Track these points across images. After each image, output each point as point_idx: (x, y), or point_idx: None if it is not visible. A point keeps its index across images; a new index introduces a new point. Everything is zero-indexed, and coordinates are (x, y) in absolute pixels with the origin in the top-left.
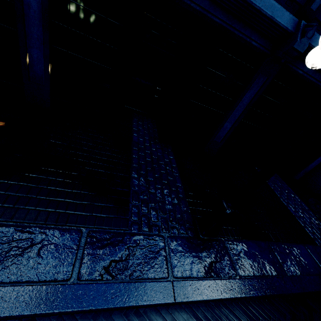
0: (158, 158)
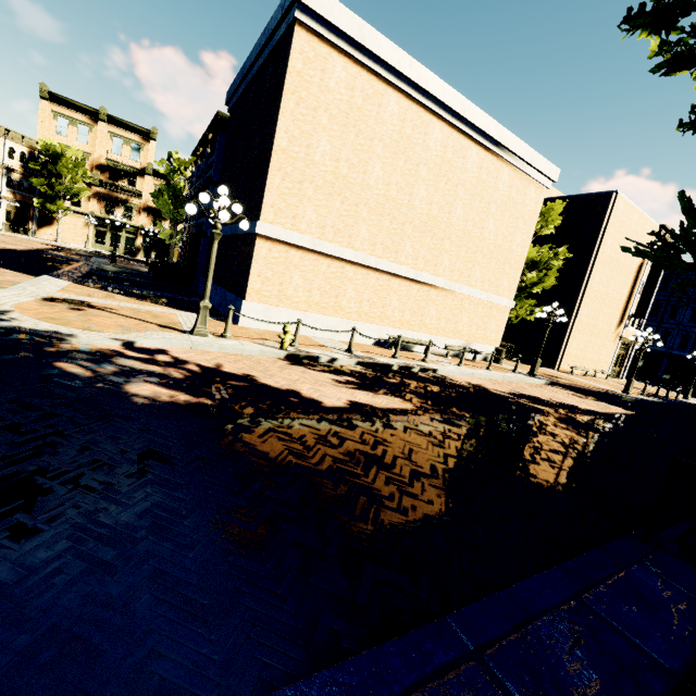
0: None
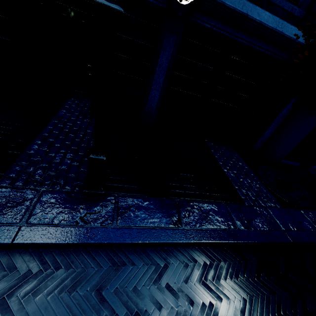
0: (78, 129)
